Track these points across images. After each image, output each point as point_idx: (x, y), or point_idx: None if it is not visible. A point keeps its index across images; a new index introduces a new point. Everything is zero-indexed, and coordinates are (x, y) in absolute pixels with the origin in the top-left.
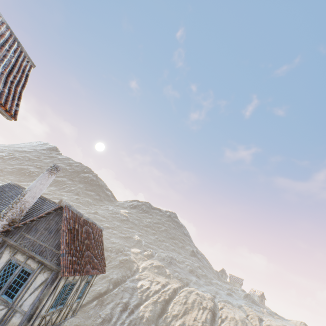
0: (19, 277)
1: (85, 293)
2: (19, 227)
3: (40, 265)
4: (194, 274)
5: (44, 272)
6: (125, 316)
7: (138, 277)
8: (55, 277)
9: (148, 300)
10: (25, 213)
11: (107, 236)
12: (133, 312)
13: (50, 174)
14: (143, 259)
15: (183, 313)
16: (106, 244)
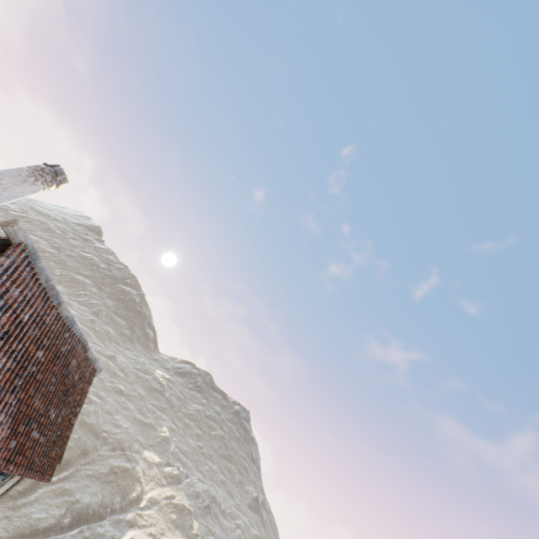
0: None
1: None
2: None
3: None
4: None
5: None
6: None
7: (133, 518)
8: None
9: None
10: None
11: (112, 408)
12: None
13: (33, 175)
14: (159, 480)
15: None
16: (101, 423)
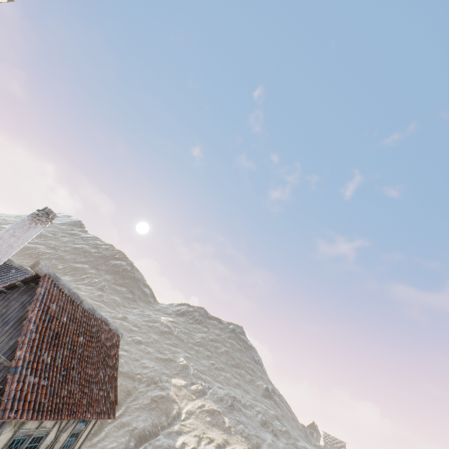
0: None
1: None
2: None
3: None
4: (269, 429)
5: None
6: None
7: (179, 428)
8: None
9: None
10: None
11: (137, 356)
12: None
13: (33, 221)
14: (189, 396)
15: None
16: (133, 369)
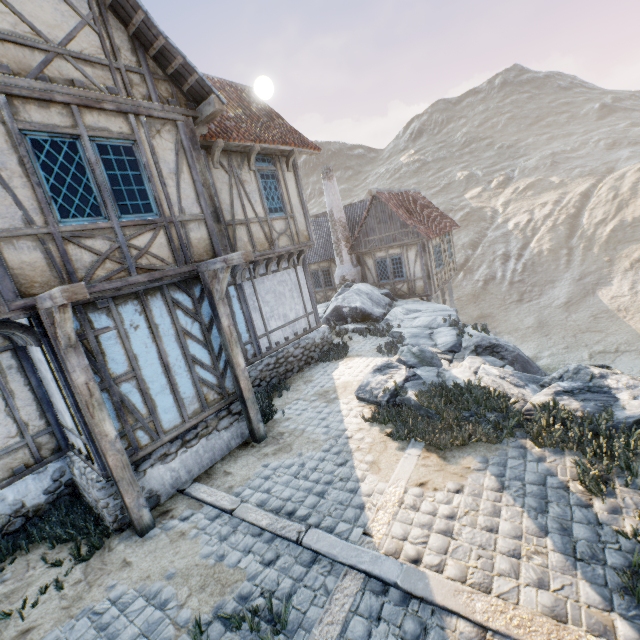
0: (394, 265)
1: (452, 254)
2: (357, 239)
3: (402, 248)
4: (623, 146)
5: (410, 250)
6: (512, 264)
7: (503, 220)
8: (423, 246)
9: (539, 232)
10: (347, 228)
11: None
12: (521, 256)
13: (330, 180)
14: (494, 195)
15: (616, 211)
16: None
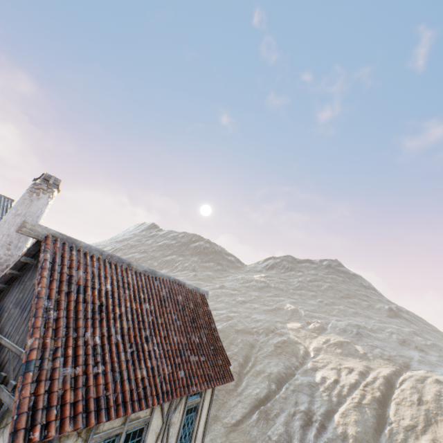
0: None
1: (198, 434)
2: None
3: None
4: (412, 347)
5: (5, 427)
6: (312, 435)
7: (312, 365)
8: None
9: (344, 402)
10: None
11: (246, 313)
12: (324, 427)
13: (33, 193)
14: (310, 335)
15: (425, 422)
16: (247, 325)
